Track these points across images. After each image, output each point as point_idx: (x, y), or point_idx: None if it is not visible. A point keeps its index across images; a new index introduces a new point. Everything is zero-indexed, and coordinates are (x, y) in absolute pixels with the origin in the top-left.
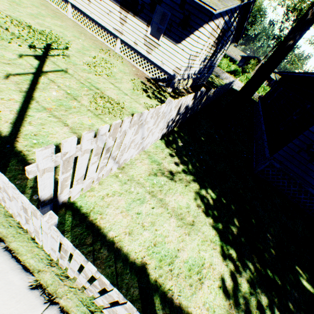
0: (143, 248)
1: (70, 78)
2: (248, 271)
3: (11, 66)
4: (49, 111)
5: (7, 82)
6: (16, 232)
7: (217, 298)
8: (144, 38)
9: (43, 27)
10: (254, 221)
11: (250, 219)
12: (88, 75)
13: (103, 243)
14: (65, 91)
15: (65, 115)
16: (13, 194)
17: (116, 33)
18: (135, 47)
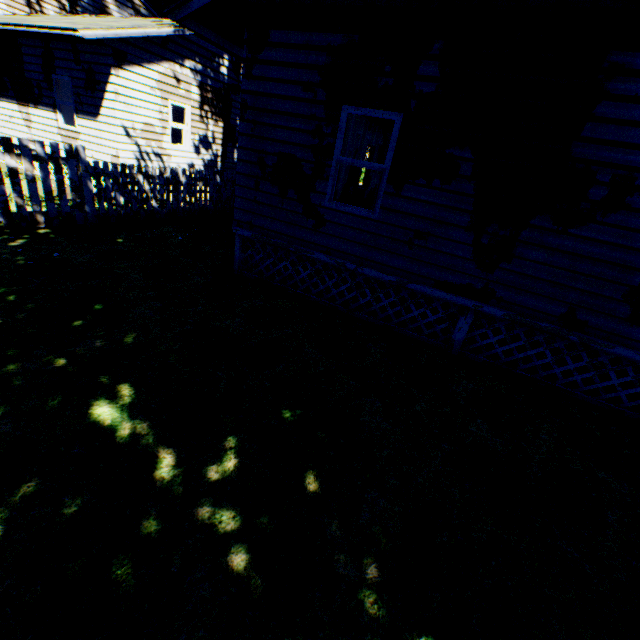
0: None
1: None
2: None
3: None
4: None
5: None
6: None
7: None
8: (60, 133)
9: None
10: (80, 323)
11: (72, 321)
12: None
13: None
14: None
15: None
16: None
17: None
18: None
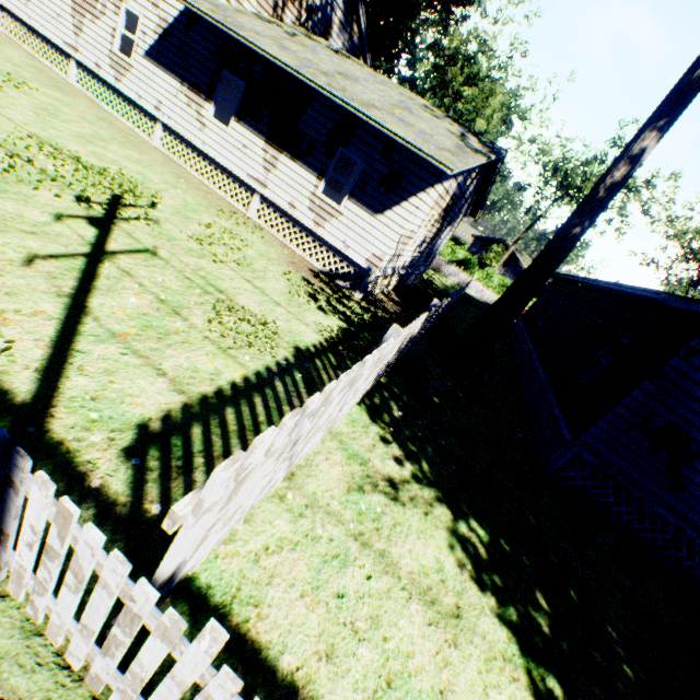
0: (365, 695)
1: (164, 268)
2: None
3: (37, 239)
4: (124, 341)
5: (28, 273)
6: (54, 683)
7: None
8: (311, 198)
9: (105, 162)
10: (574, 594)
11: (567, 590)
12: (199, 261)
13: (270, 693)
14: (156, 294)
15: (157, 350)
16: (106, 576)
17: (253, 184)
18: (291, 212)
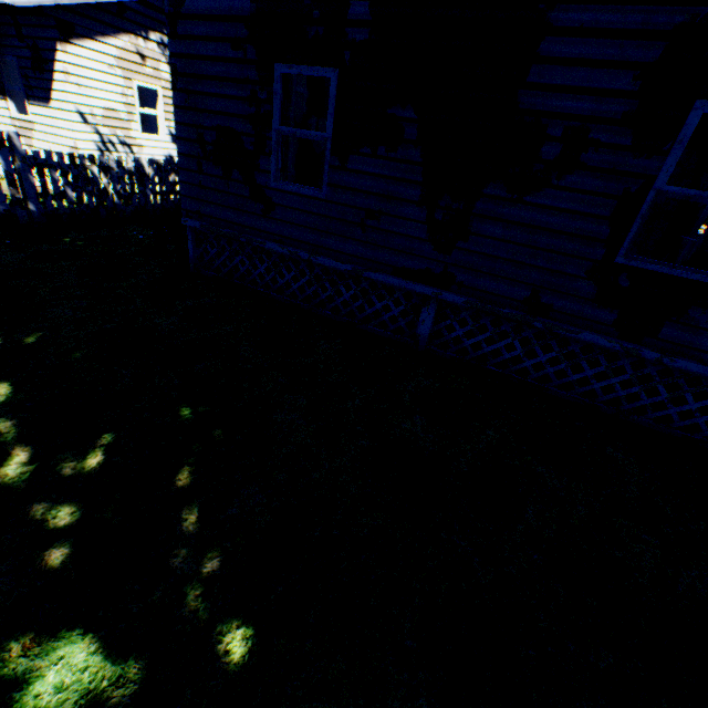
0: None
1: None
2: None
3: None
4: None
5: None
6: None
7: None
8: (14, 124)
9: None
10: None
11: None
12: None
13: None
14: None
15: None
16: None
17: None
18: None
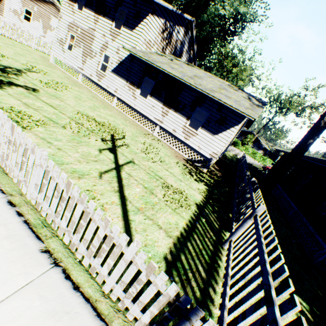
0: None
1: (139, 169)
2: None
3: (98, 163)
4: (142, 211)
5: (102, 182)
6: None
7: None
8: (183, 127)
9: (102, 118)
10: None
11: None
12: (148, 163)
13: None
14: (142, 184)
15: (154, 214)
16: None
17: (157, 122)
18: (174, 134)
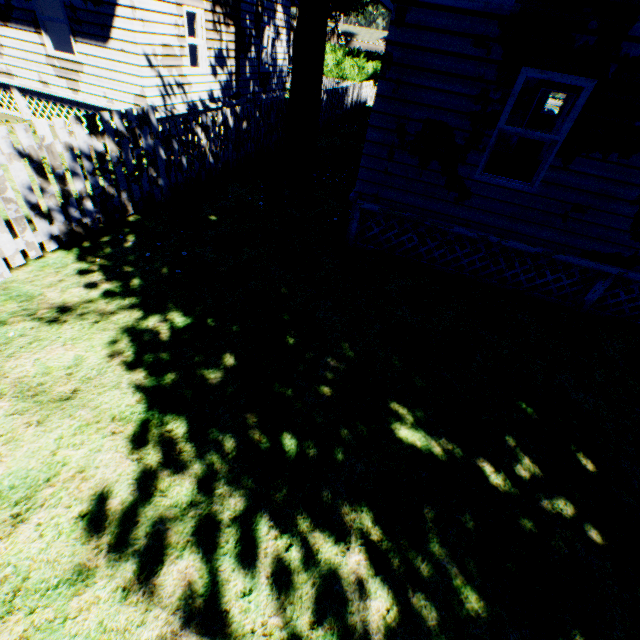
0: None
1: None
2: (211, 454)
3: None
4: None
5: None
6: None
7: (59, 543)
8: (50, 63)
9: None
10: (295, 342)
11: (285, 341)
12: None
13: None
14: None
15: None
16: None
17: (1, 79)
18: (47, 91)
